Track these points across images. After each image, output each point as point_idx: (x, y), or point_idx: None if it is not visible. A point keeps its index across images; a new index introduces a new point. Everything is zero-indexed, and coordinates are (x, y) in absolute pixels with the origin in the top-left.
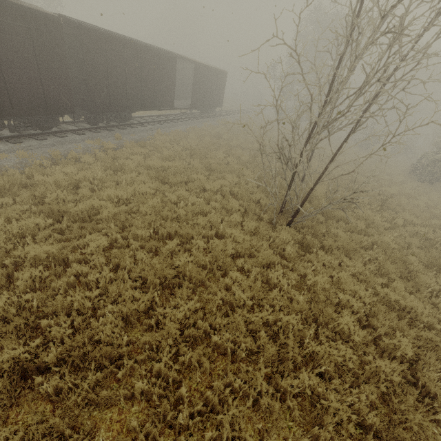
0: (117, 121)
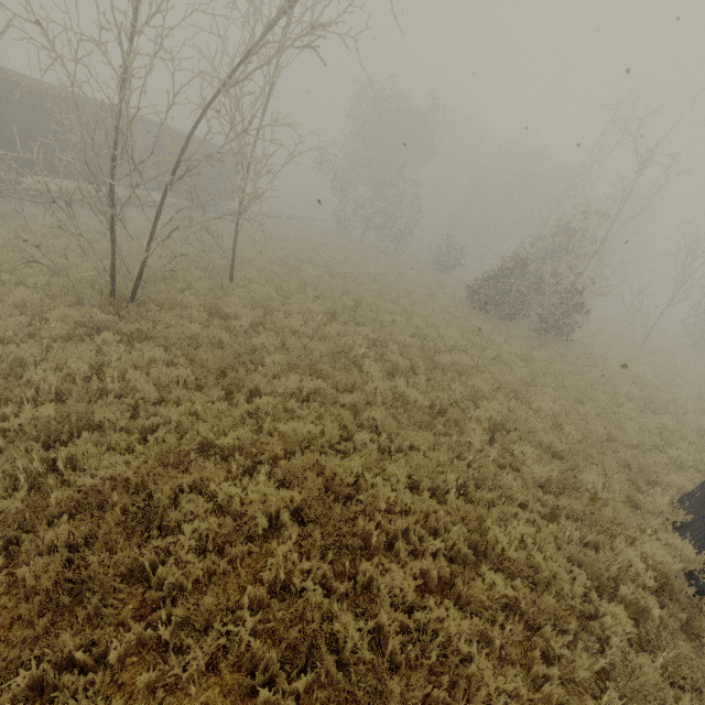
0: None
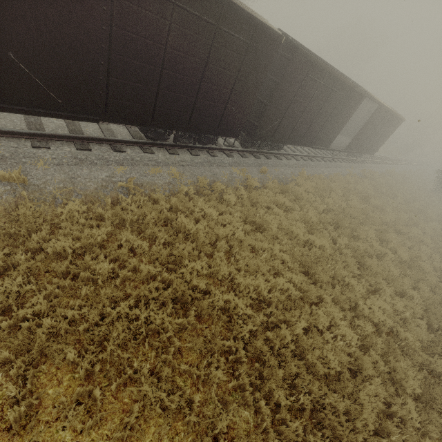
0: (267, 149)
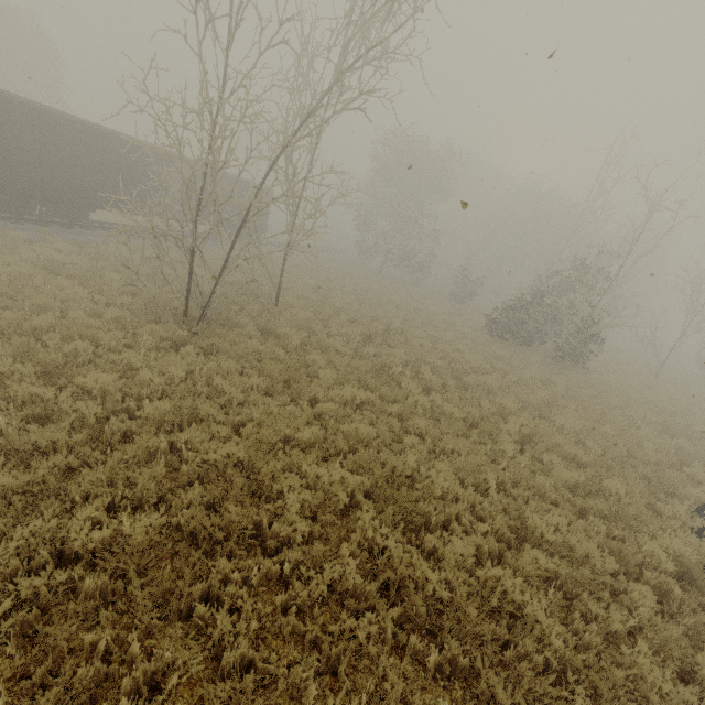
0: (60, 217)
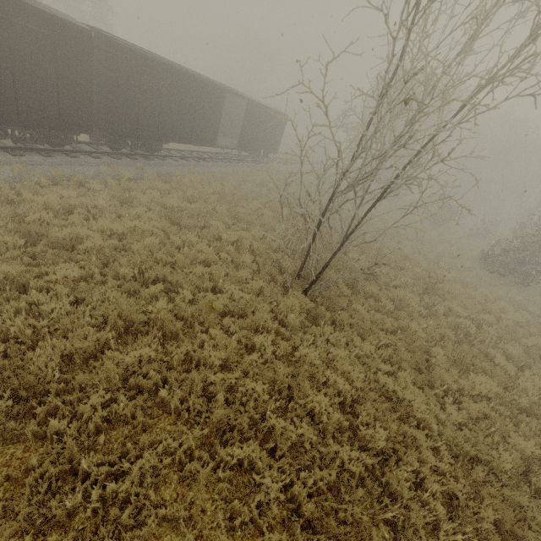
0: (144, 150)
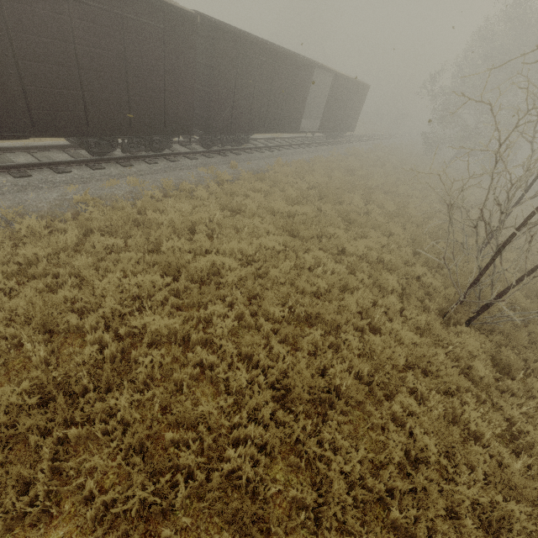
0: (233, 144)
